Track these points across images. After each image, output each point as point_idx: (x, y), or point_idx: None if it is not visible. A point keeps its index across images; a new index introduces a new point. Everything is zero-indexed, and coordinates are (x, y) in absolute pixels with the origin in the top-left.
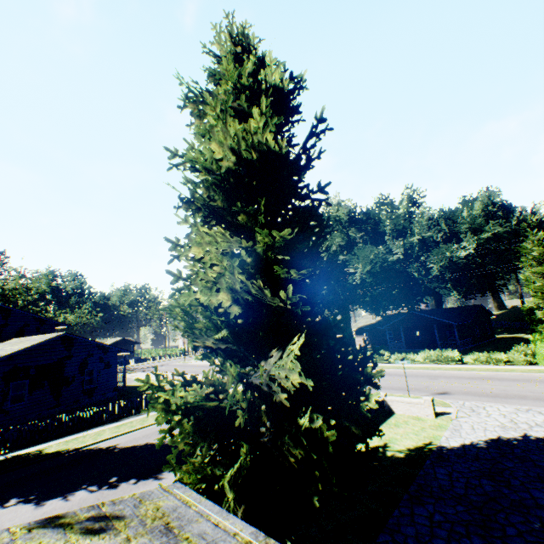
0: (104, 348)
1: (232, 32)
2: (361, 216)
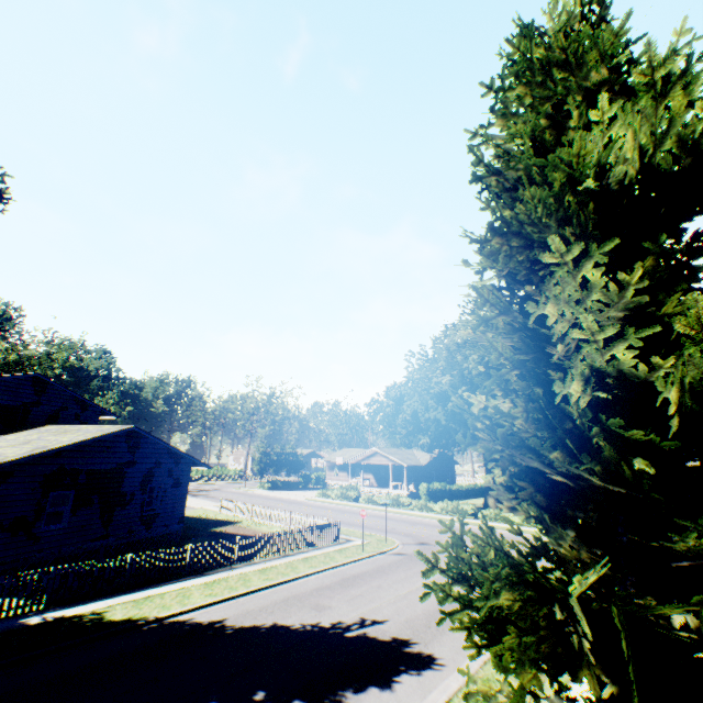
0: (177, 456)
1: None
2: None
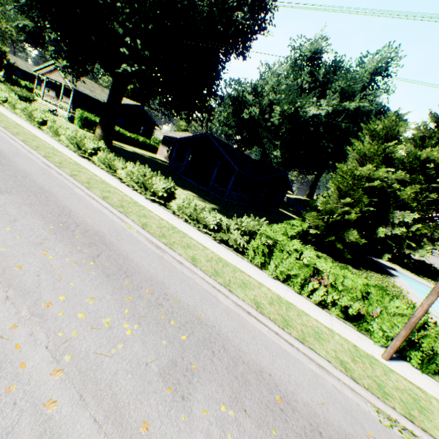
0: None
1: None
2: None
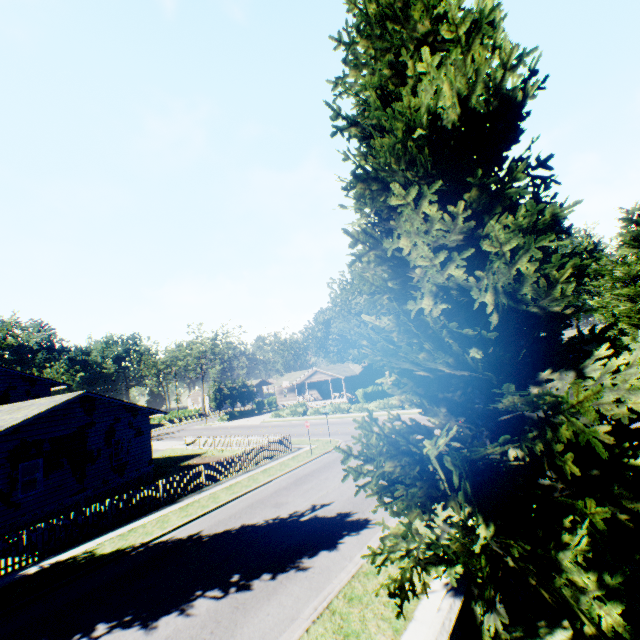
0: (133, 409)
1: None
2: None
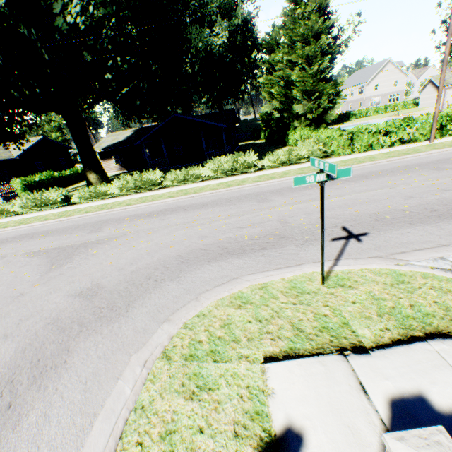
0: None
1: None
2: None
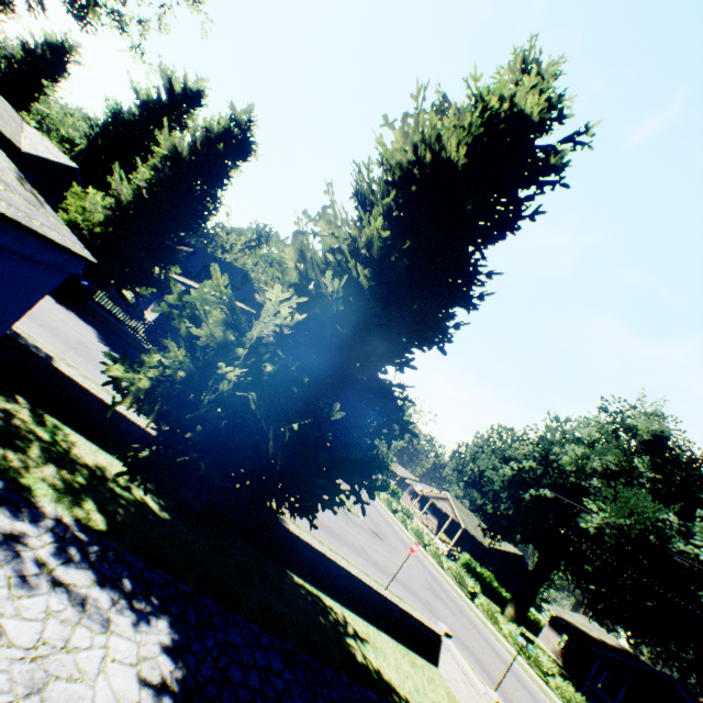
0: None
1: (528, 58)
2: (678, 452)
